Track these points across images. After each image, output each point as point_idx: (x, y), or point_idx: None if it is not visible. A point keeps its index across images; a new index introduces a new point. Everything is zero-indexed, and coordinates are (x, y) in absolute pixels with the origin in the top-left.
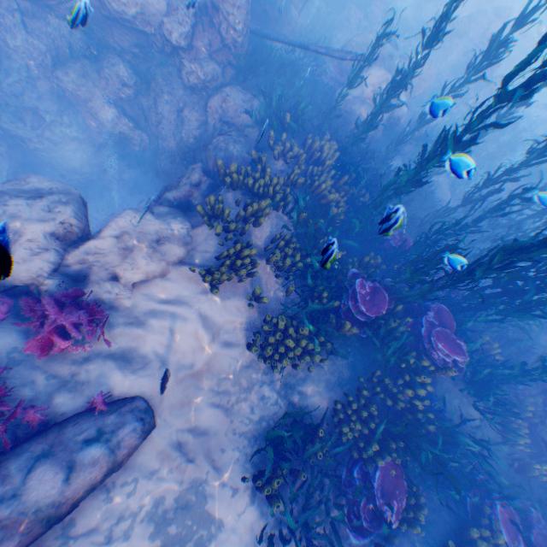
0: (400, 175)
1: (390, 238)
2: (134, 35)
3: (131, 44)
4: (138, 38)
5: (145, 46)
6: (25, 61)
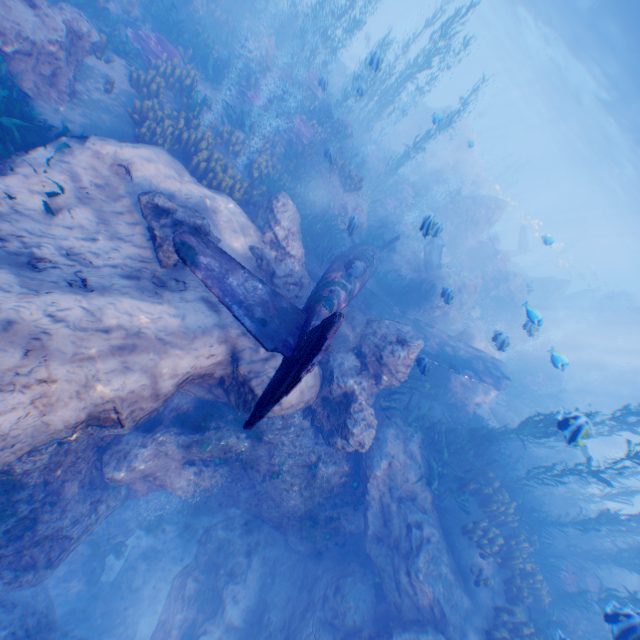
0: (636, 602)
1: (563, 579)
2: None
3: None
4: None
5: None
6: (42, 477)
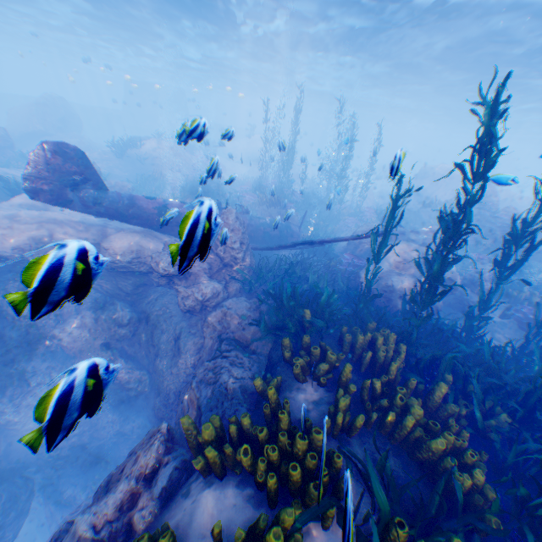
0: None
1: None
2: (138, 278)
3: (135, 286)
4: (141, 279)
5: (149, 284)
6: (27, 327)
